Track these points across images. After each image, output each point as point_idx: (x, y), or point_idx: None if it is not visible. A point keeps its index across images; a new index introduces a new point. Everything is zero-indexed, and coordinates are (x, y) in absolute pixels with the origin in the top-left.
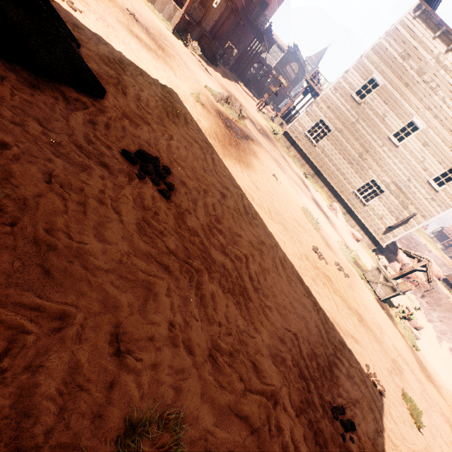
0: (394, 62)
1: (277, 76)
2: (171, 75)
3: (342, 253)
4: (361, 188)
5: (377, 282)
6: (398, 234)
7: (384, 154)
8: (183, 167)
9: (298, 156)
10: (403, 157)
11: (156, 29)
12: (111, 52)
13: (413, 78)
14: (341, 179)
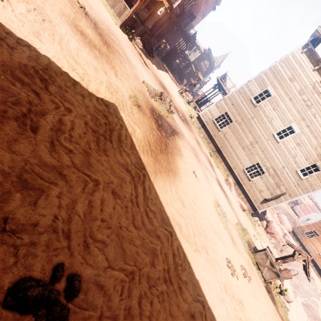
0: (284, 81)
1: (197, 72)
2: (112, 76)
3: (241, 243)
4: (248, 168)
5: (264, 266)
6: (271, 205)
7: (268, 146)
8: (104, 243)
9: (206, 136)
10: (281, 151)
11: (105, 23)
12: (34, 57)
13: (295, 95)
14: (235, 158)
